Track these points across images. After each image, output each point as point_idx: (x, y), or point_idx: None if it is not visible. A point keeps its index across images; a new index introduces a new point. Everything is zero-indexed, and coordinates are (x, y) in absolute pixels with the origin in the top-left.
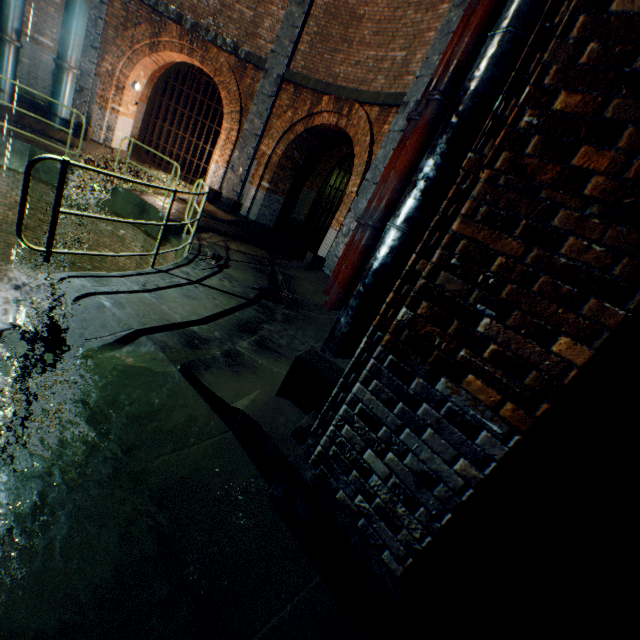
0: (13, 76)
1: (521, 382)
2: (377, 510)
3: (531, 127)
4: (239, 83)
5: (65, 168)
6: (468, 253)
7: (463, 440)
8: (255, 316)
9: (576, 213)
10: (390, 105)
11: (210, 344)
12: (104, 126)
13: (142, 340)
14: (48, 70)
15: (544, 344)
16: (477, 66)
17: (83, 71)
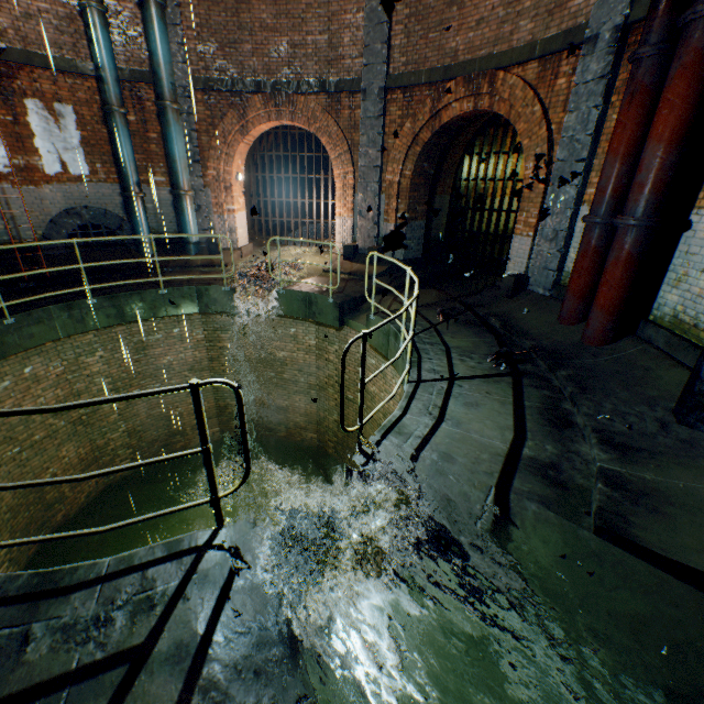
0: (147, 226)
1: None
2: None
3: None
4: (336, 120)
5: (365, 341)
6: None
7: None
8: (541, 396)
9: None
10: (558, 51)
11: (563, 469)
12: (227, 231)
13: (514, 500)
14: (168, 204)
15: None
16: None
17: (194, 189)
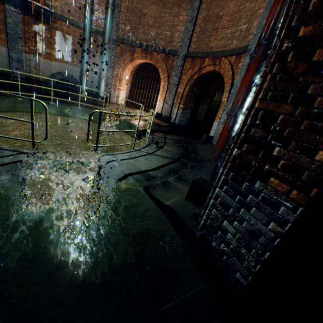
0: (86, 86)
1: (299, 178)
2: (231, 251)
3: (288, 48)
4: (166, 64)
5: (101, 114)
6: (264, 116)
7: (271, 212)
8: (177, 166)
9: (320, 84)
10: (241, 53)
11: (156, 179)
12: (115, 96)
13: (129, 177)
14: (96, 80)
15: (310, 156)
16: (279, 21)
17: (107, 77)
